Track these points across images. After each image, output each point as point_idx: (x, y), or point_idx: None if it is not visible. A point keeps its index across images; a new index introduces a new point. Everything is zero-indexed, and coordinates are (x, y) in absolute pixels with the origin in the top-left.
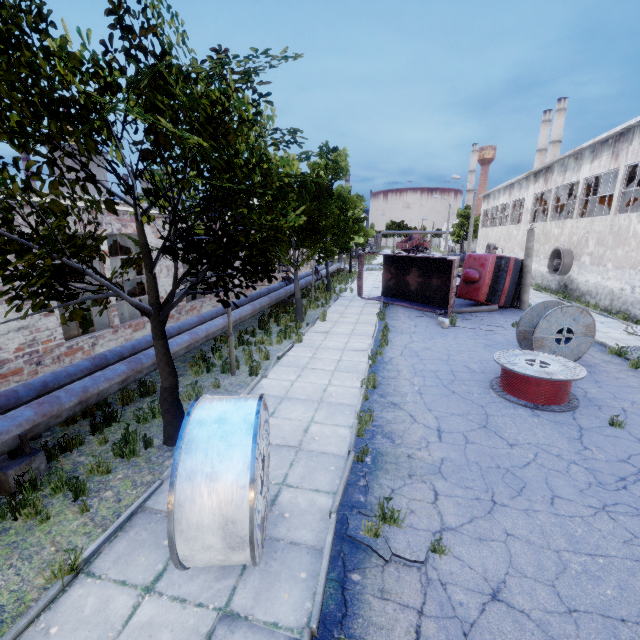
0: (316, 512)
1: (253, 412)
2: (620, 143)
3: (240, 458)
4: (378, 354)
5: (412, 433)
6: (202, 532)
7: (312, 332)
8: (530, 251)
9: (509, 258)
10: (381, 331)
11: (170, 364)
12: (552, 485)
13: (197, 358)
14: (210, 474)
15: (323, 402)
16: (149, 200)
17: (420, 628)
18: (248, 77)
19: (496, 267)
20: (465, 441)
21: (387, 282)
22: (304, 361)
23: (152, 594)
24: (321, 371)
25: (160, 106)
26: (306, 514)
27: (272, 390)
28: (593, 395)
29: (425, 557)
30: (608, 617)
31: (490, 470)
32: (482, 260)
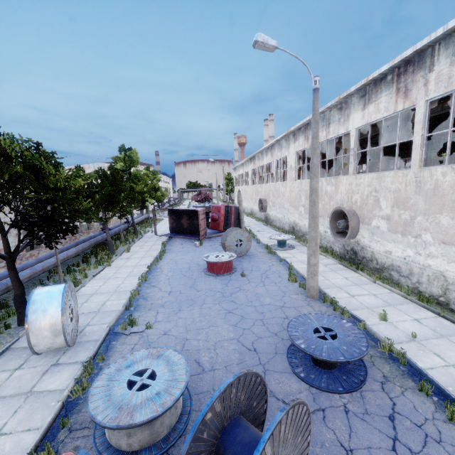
0: (102, 330)
1: (63, 287)
2: (272, 149)
3: (57, 302)
4: (154, 265)
5: (157, 295)
6: (42, 331)
7: (119, 259)
8: (240, 202)
9: (231, 206)
10: (159, 253)
11: (19, 282)
12: (205, 300)
13: (37, 283)
14: (44, 309)
15: (116, 291)
16: (3, 204)
17: (134, 347)
18: (52, 155)
19: (227, 211)
20: (180, 293)
21: (172, 224)
22: (110, 275)
23: (19, 369)
24: (119, 278)
25: (10, 173)
26: (97, 331)
27: (87, 292)
28: (244, 267)
29: (144, 331)
30: (199, 329)
31: (184, 301)
32: (218, 208)
